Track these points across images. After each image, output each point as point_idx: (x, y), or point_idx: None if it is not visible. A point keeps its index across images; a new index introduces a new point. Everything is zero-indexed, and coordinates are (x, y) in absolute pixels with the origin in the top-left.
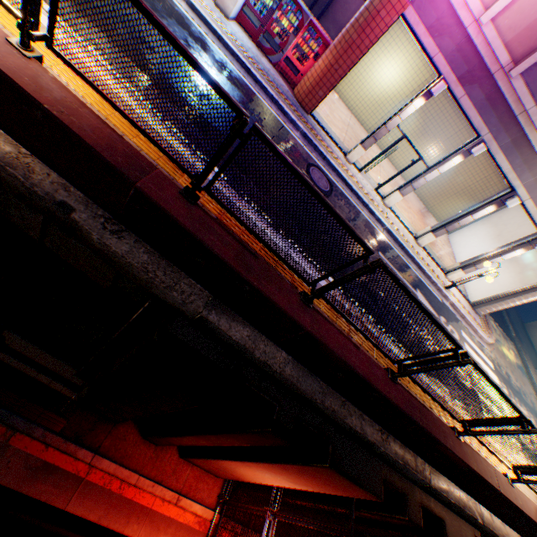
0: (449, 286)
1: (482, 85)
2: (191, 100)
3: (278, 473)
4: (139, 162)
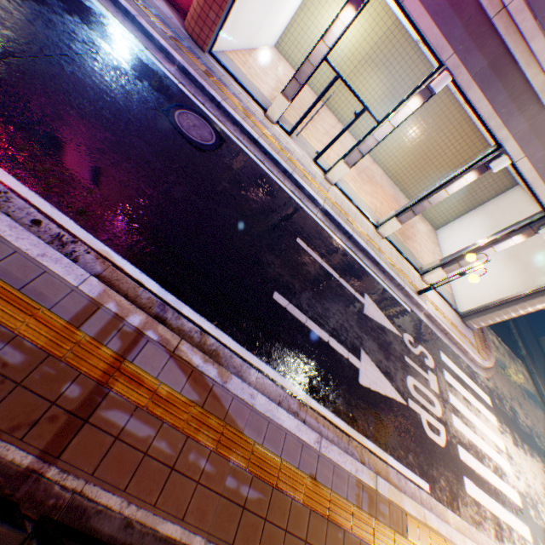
0: (422, 290)
1: None
2: None
3: None
4: None
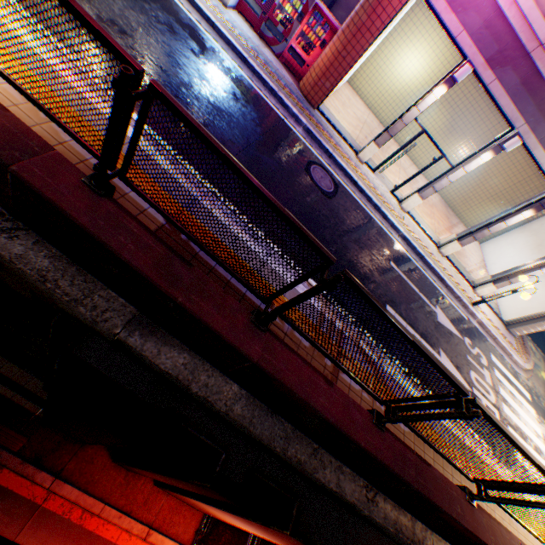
0: (477, 302)
1: (517, 66)
2: (166, 87)
3: (246, 523)
4: (26, 140)
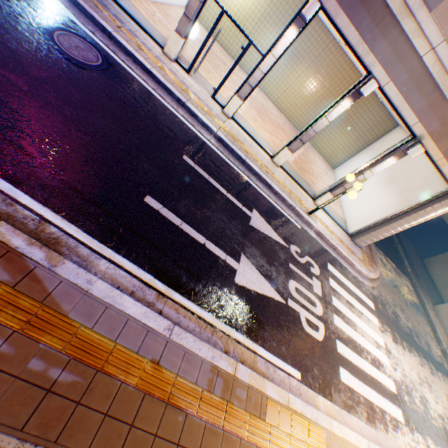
0: (312, 211)
1: None
2: None
3: None
4: None
